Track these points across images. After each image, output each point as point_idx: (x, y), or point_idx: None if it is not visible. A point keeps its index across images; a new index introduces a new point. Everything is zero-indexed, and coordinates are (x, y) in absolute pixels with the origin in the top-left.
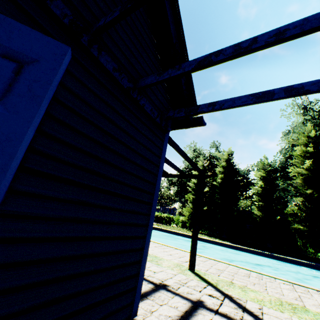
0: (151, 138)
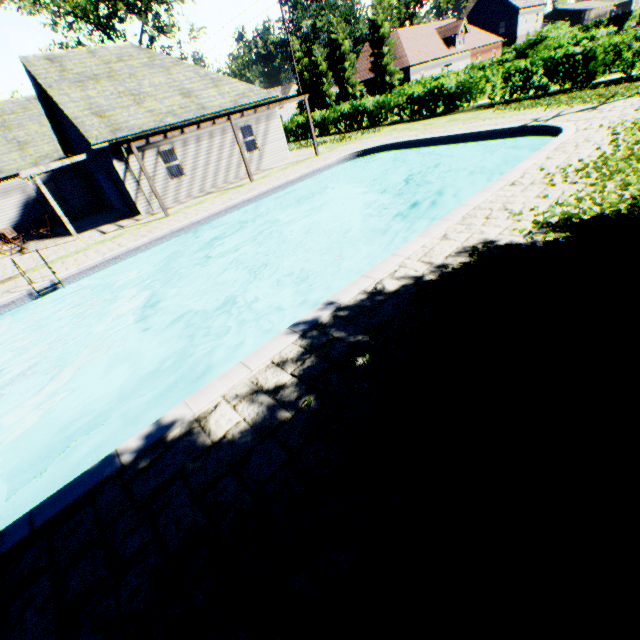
0: (112, 164)
